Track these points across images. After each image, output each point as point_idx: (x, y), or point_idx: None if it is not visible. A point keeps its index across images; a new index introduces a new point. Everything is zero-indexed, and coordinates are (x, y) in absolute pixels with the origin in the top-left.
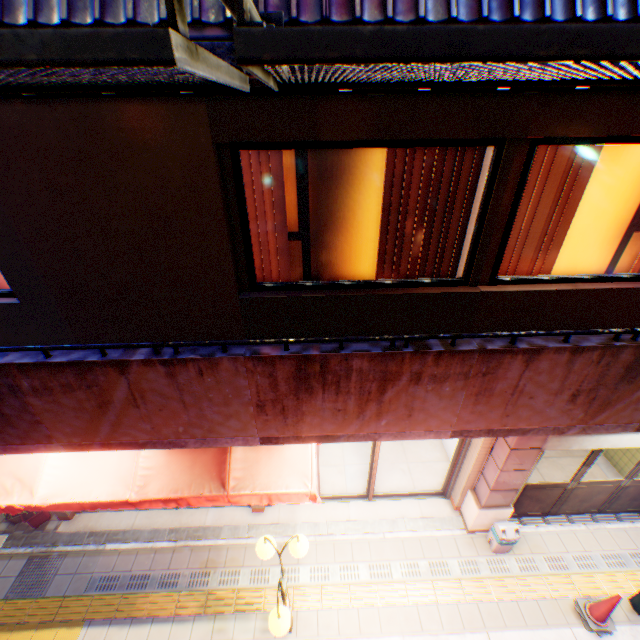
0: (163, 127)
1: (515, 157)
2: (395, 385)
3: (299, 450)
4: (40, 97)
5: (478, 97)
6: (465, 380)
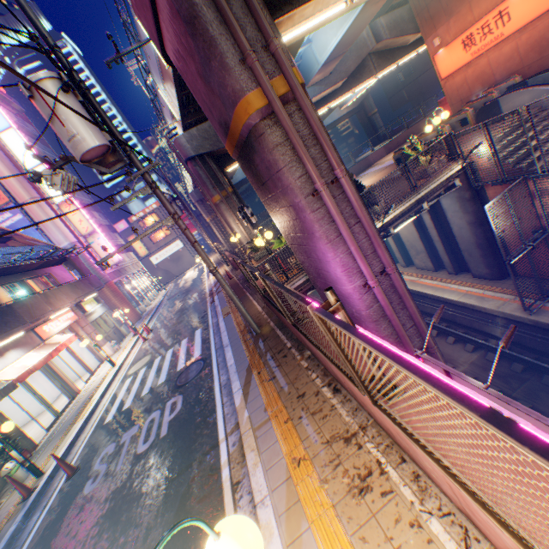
0: None
1: (25, 282)
2: (57, 295)
3: (61, 337)
4: None
5: (14, 275)
6: (62, 292)
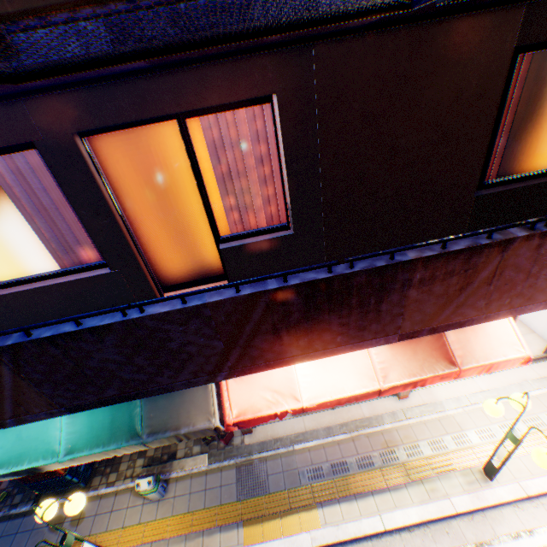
0: (478, 39)
1: None
2: None
3: (498, 326)
4: (393, 26)
5: None
6: None
